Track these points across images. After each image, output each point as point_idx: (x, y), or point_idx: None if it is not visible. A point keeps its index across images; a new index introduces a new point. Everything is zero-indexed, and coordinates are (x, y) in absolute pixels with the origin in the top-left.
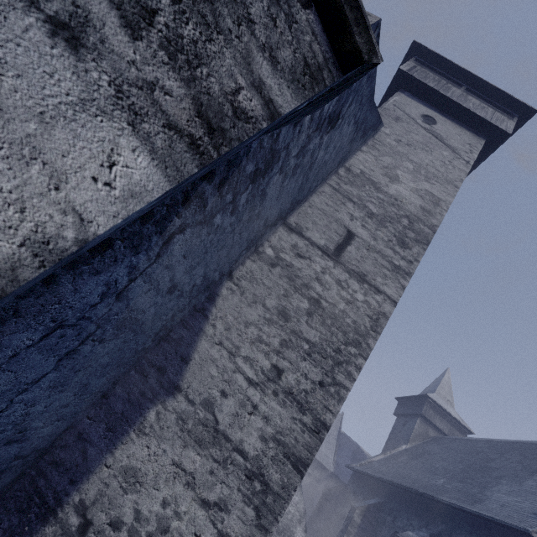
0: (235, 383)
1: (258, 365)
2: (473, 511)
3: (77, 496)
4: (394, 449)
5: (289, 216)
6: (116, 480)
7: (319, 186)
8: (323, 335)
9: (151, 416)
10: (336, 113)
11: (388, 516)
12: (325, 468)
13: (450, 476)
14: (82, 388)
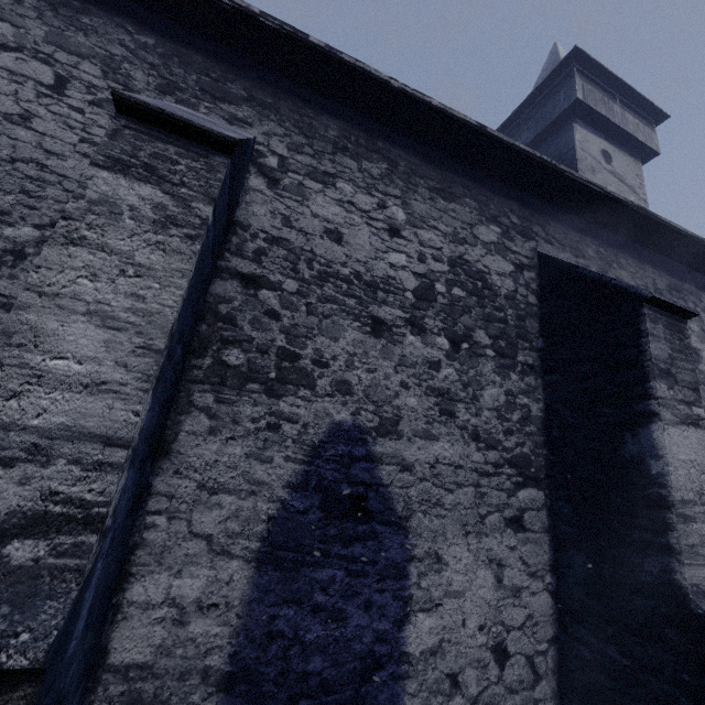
0: None
1: None
2: None
3: None
4: None
5: None
6: None
7: None
8: None
9: None
10: None
11: None
12: None
13: None
14: None
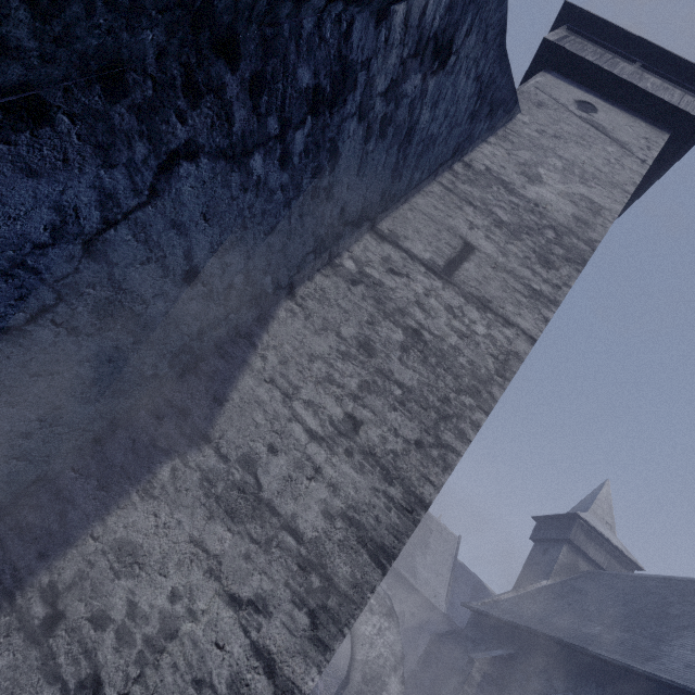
0: (290, 436)
1: (325, 413)
2: (644, 671)
3: (46, 576)
4: (530, 585)
5: (381, 221)
6: (105, 558)
7: (424, 184)
8: (424, 377)
9: (164, 473)
10: (446, 37)
11: (519, 674)
12: (434, 608)
13: (609, 623)
14: (52, 411)
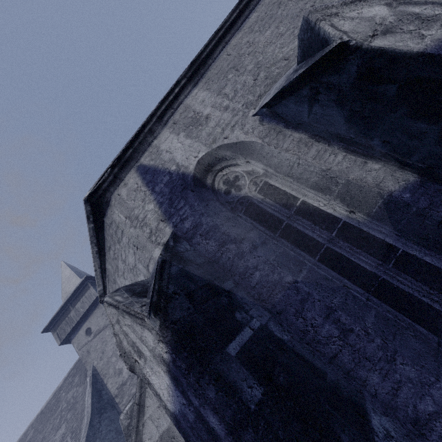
0: None
1: None
2: None
3: None
4: None
5: None
6: None
7: None
8: None
9: None
10: None
11: None
12: None
13: None
14: None
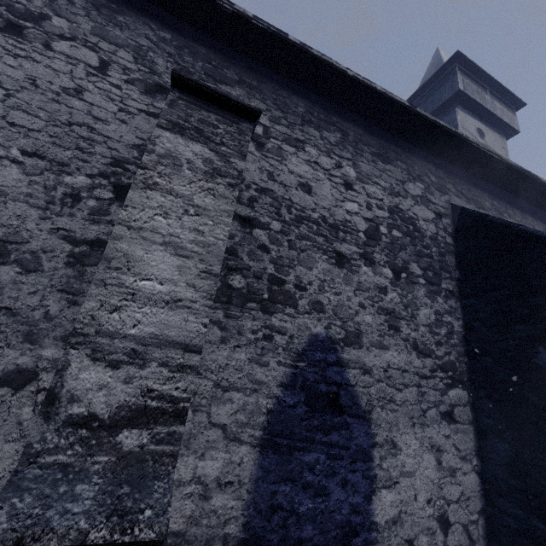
0: None
1: None
2: None
3: None
4: None
5: None
6: None
7: None
8: None
9: None
10: None
11: None
12: None
13: None
14: None
